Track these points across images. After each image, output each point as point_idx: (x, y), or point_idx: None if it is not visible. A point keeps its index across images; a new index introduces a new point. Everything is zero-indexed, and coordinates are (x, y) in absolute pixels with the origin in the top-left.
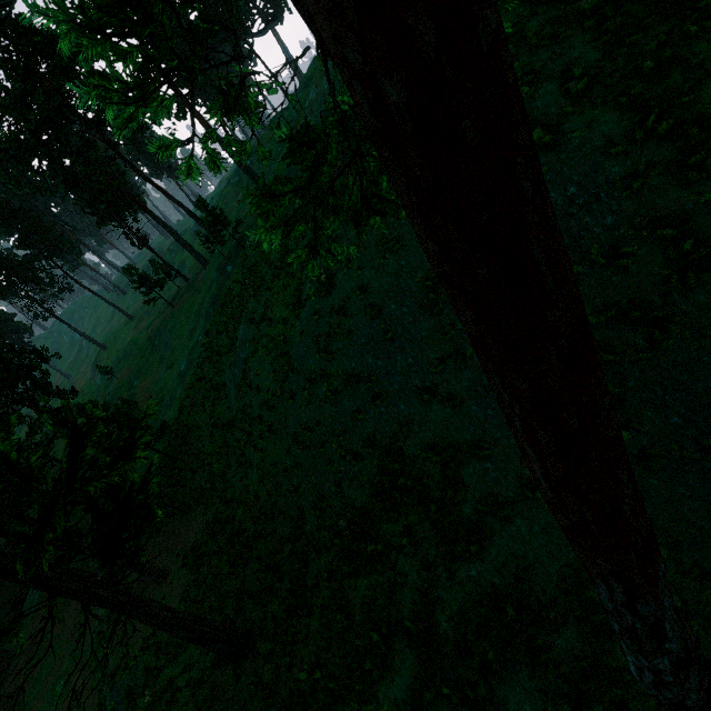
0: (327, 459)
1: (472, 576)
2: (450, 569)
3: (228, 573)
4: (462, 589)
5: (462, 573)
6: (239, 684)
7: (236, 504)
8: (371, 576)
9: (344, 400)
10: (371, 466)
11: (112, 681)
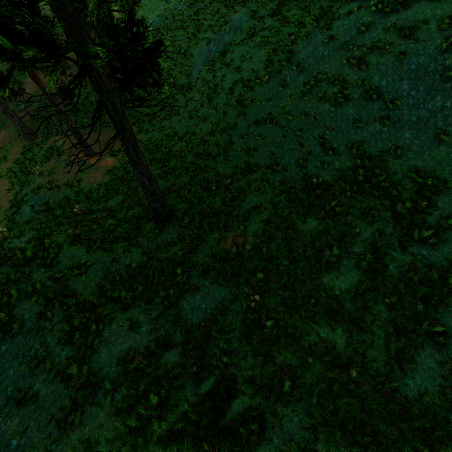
0: (299, 141)
1: (423, 254)
2: (403, 243)
3: (159, 175)
4: (412, 257)
5: (414, 249)
6: (161, 234)
7: (176, 139)
8: (325, 221)
9: (350, 107)
10: (346, 161)
11: (38, 191)
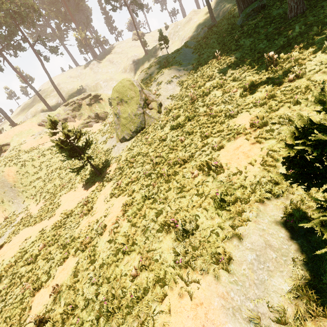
0: None
1: None
2: None
3: None
4: None
5: None
6: None
7: None
8: None
9: None
10: None
11: None
